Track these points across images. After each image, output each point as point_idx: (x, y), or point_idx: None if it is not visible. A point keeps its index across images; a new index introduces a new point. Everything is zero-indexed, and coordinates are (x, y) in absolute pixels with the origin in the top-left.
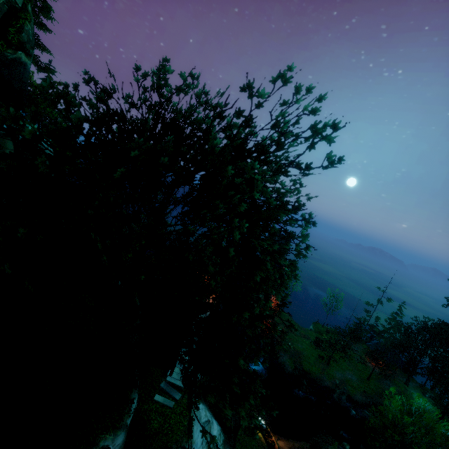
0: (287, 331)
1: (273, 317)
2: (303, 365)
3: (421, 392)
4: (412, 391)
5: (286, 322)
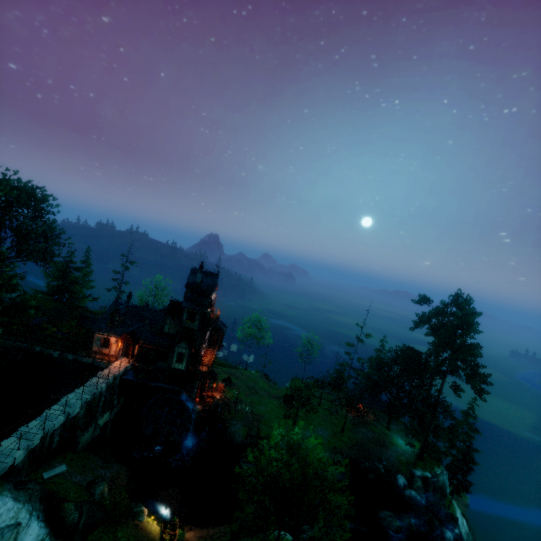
0: (250, 394)
1: (230, 379)
2: (261, 430)
3: (405, 434)
4: (395, 434)
5: (253, 383)
